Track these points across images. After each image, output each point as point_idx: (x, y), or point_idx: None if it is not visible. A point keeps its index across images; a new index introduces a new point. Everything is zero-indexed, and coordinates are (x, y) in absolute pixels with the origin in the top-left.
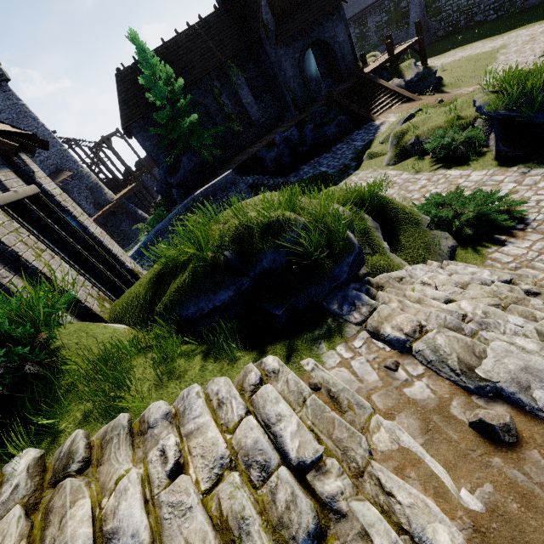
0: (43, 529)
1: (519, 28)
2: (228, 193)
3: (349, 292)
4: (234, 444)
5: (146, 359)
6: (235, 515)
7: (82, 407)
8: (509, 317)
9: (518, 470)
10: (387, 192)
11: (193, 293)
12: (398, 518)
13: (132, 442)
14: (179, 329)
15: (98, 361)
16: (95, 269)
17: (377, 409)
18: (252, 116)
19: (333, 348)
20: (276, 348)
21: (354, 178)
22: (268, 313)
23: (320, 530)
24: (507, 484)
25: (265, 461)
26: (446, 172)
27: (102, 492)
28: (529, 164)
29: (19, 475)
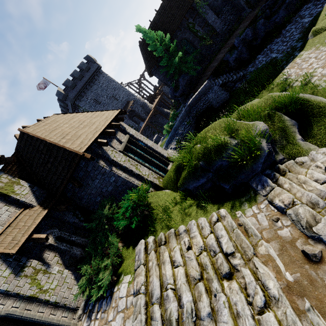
0: (159, 256)
1: None
2: (207, 95)
3: (262, 178)
4: (206, 243)
5: (177, 207)
6: (204, 263)
7: (161, 224)
8: None
9: (314, 271)
10: (323, 72)
11: (190, 180)
12: (258, 276)
13: (176, 237)
14: (187, 193)
15: (162, 210)
16: (154, 163)
17: (263, 237)
18: (217, 29)
19: (250, 207)
20: (226, 204)
21: (297, 60)
22: (222, 187)
23: (230, 273)
24: (306, 275)
25: (215, 250)
26: None
27: (170, 250)
28: None
29: (151, 243)
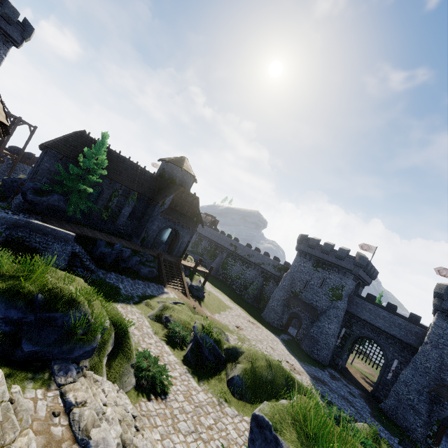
0: None
1: (240, 306)
2: (56, 242)
3: (71, 366)
4: None
5: None
6: None
7: None
8: (119, 425)
9: None
10: (135, 331)
11: None
12: None
13: None
14: None
15: None
16: None
17: (32, 428)
18: (118, 220)
19: (36, 389)
20: (4, 368)
21: (129, 307)
22: (19, 345)
23: None
24: None
25: None
26: (165, 345)
27: None
28: (190, 369)
29: None
